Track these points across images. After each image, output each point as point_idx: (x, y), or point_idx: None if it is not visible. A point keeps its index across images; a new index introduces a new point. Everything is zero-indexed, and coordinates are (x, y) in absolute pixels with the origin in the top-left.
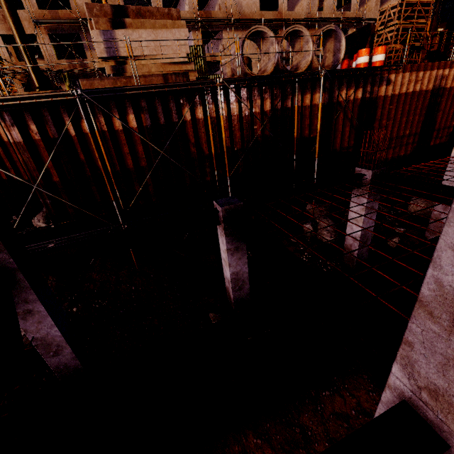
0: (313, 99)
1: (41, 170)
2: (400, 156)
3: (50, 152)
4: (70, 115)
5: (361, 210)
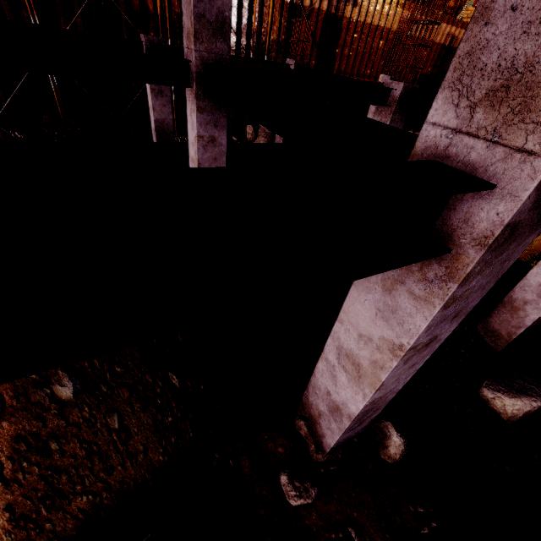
0: None
1: None
2: None
3: None
4: None
5: None
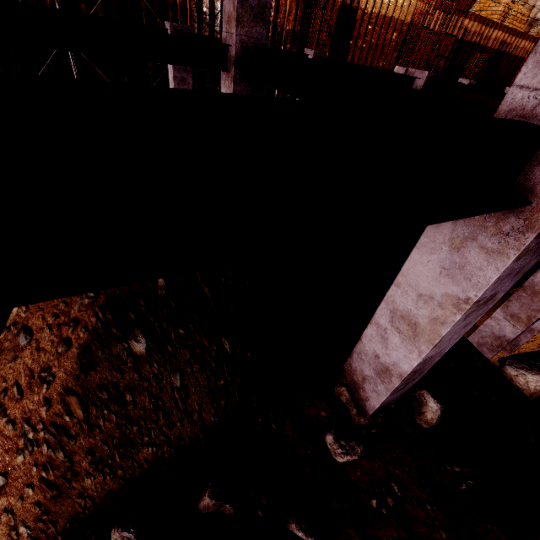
0: None
1: None
2: None
3: None
4: None
5: None
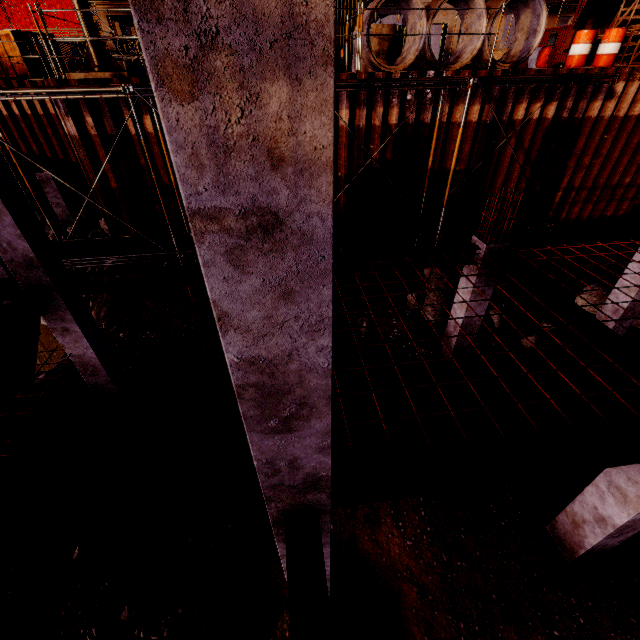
0: (470, 113)
1: (98, 172)
2: (605, 216)
3: (107, 152)
4: (130, 108)
5: (467, 292)
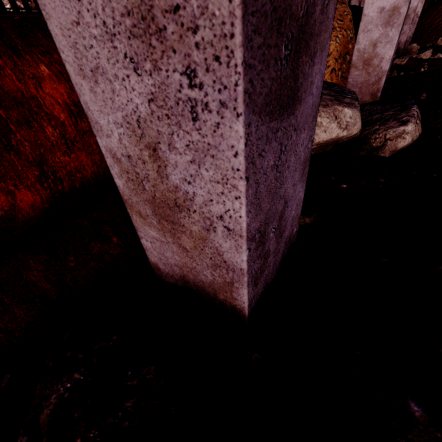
0: None
1: None
2: None
3: None
4: None
5: None
